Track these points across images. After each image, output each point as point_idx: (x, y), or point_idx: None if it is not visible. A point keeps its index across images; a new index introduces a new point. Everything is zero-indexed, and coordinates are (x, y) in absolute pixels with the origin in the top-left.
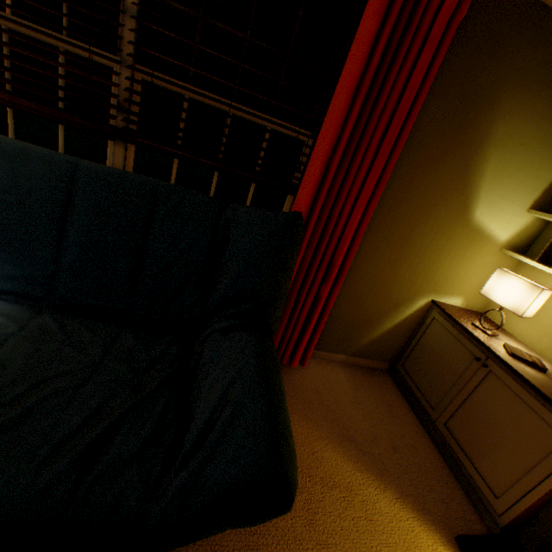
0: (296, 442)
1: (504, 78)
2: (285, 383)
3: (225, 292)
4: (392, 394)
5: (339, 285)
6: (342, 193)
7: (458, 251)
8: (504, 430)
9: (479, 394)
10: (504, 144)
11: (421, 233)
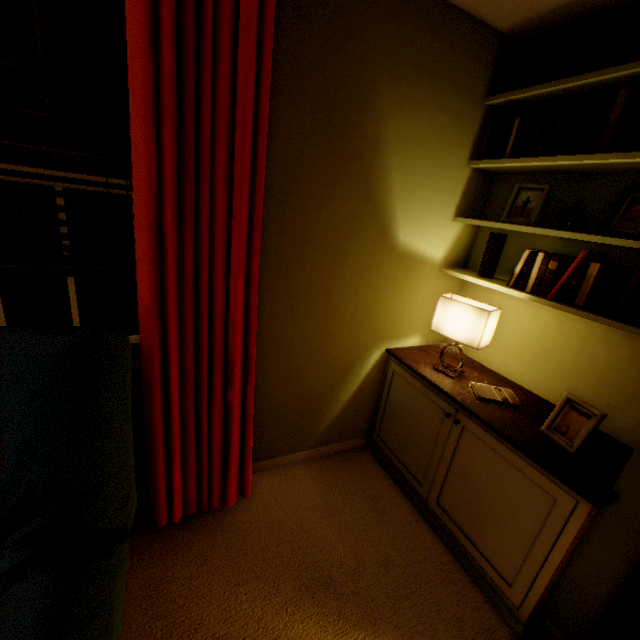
0: (245, 638)
1: (372, 66)
2: (226, 533)
3: (5, 500)
4: (374, 479)
5: (252, 382)
6: (203, 261)
7: (395, 285)
8: (495, 499)
9: (461, 457)
10: (401, 148)
11: (343, 277)
